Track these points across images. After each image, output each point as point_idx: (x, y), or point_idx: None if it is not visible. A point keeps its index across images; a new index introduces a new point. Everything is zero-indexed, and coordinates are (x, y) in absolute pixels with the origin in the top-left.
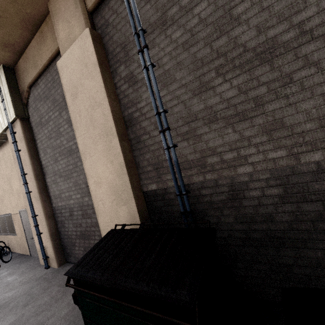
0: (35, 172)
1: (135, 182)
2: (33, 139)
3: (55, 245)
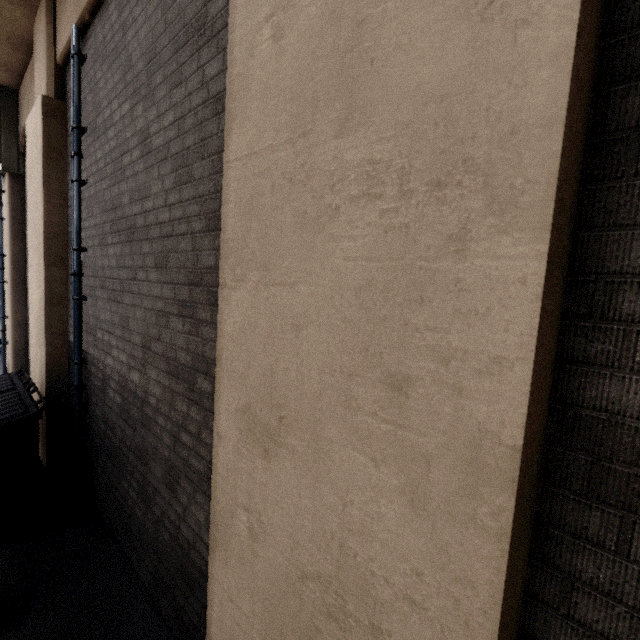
0: (14, 258)
1: (57, 324)
2: (23, 208)
3: (18, 365)
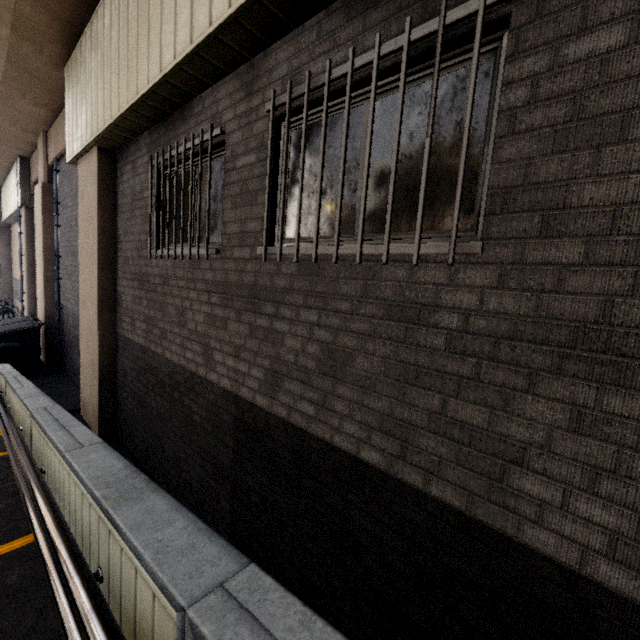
0: (28, 257)
1: (50, 293)
2: (33, 227)
3: None
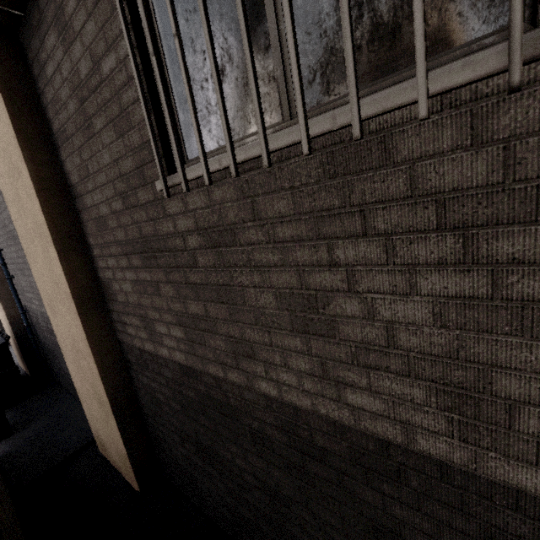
0: None
1: (6, 295)
2: None
3: None
